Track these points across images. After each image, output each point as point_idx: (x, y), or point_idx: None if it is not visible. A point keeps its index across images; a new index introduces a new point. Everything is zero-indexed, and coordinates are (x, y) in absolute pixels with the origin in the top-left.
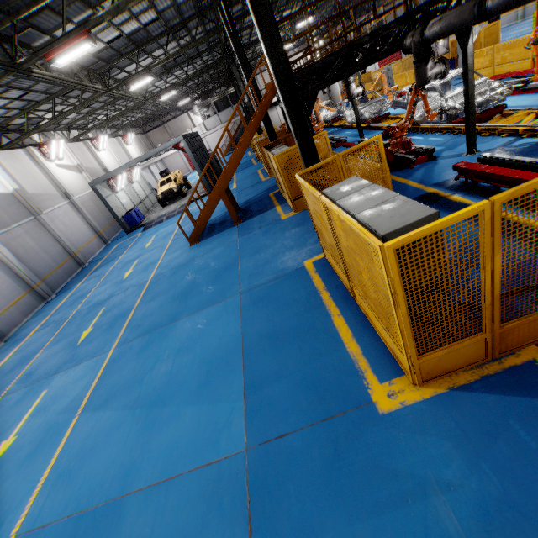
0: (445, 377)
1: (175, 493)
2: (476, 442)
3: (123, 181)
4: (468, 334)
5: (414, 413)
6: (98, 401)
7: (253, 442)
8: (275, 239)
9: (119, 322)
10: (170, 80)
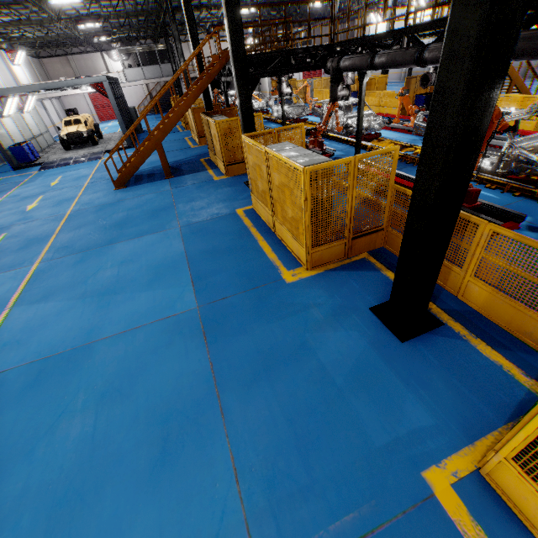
0: (324, 266)
1: (141, 334)
2: (334, 288)
3: (13, 106)
4: (338, 238)
5: (306, 281)
6: (34, 298)
7: (203, 303)
8: (209, 193)
9: (37, 244)
10: (91, 8)
